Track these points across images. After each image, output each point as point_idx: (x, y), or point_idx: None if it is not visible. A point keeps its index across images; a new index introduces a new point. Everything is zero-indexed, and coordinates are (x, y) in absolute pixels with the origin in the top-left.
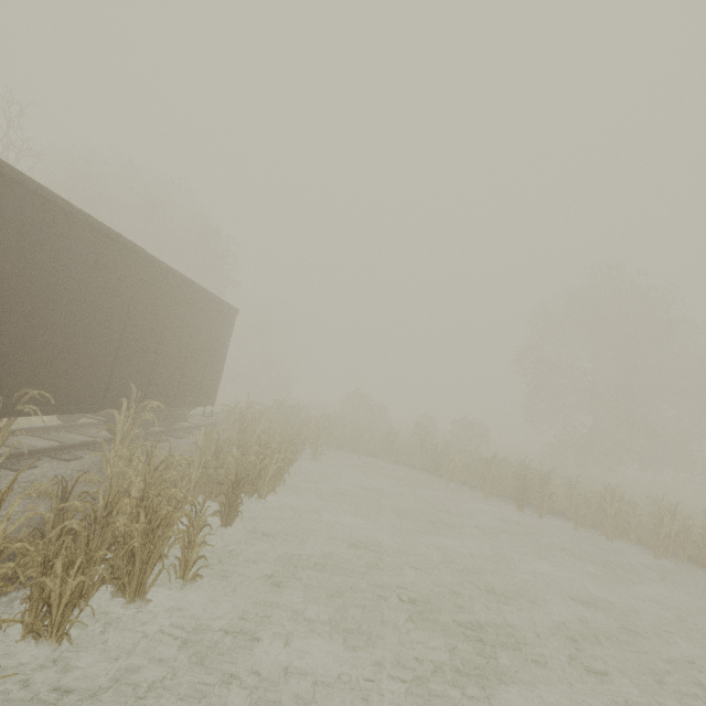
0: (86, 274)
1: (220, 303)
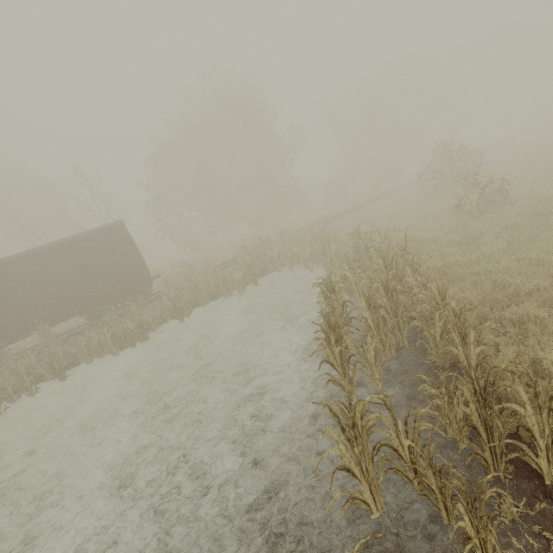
0: None
1: (96, 235)
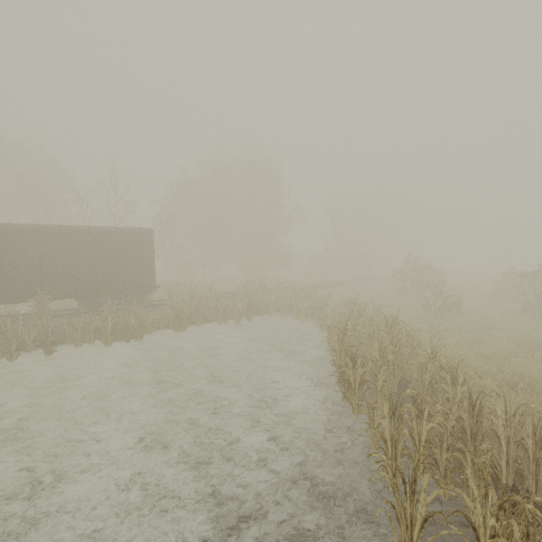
0: (4, 248)
1: (127, 233)
